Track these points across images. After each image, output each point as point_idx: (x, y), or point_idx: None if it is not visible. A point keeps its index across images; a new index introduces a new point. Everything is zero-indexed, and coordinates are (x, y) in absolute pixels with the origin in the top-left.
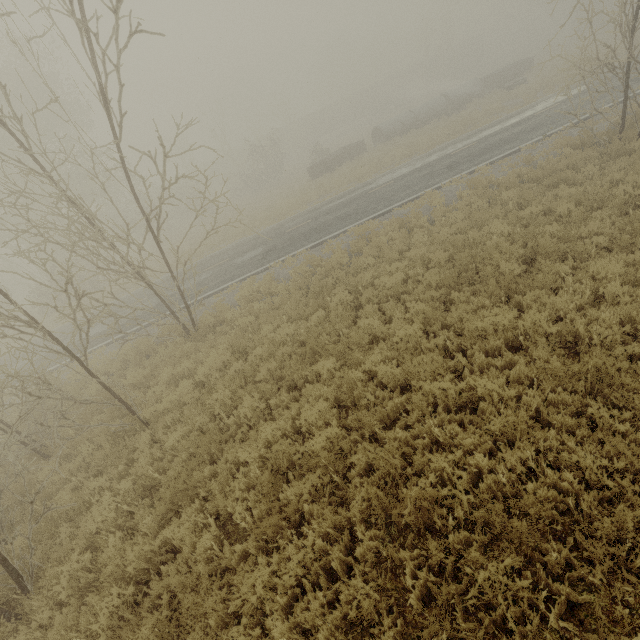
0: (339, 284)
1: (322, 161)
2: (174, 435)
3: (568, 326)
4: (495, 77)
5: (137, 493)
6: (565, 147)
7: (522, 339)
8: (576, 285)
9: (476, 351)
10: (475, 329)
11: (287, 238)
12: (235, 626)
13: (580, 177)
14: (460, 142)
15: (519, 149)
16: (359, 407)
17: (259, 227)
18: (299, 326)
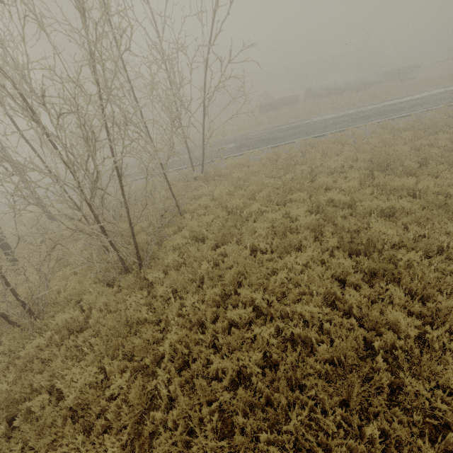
0: (297, 165)
1: (268, 103)
2: (209, 217)
3: (444, 190)
4: (392, 72)
5: (190, 239)
6: (443, 115)
7: (418, 193)
8: (448, 176)
9: (392, 195)
10: (392, 185)
11: (252, 141)
12: (282, 270)
13: (451, 131)
14: (369, 105)
15: (411, 114)
16: (325, 212)
17: (226, 134)
18: (274, 181)
